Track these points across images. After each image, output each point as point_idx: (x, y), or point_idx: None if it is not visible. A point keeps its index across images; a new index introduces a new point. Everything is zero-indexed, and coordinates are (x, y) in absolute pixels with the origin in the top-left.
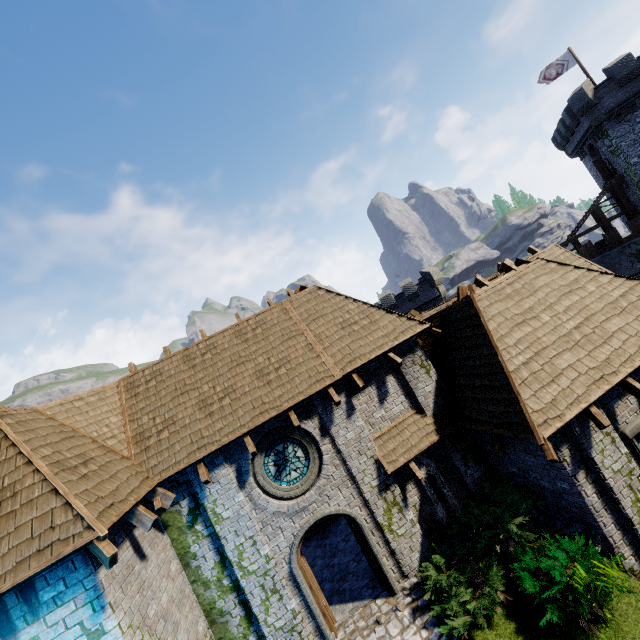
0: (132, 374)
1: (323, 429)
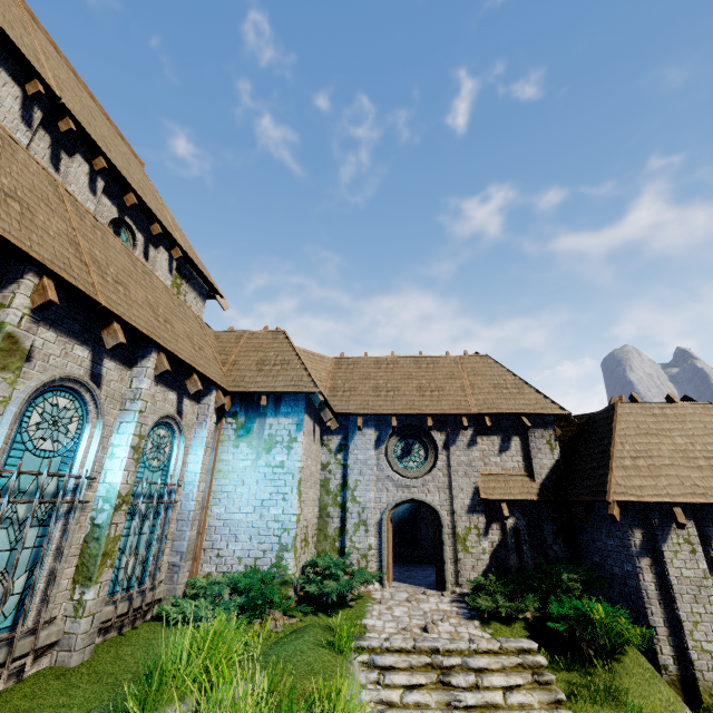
0: (341, 357)
1: (446, 444)
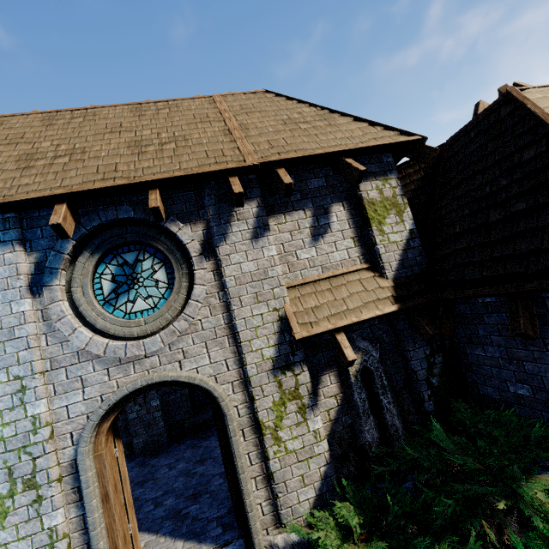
0: None
1: (207, 245)
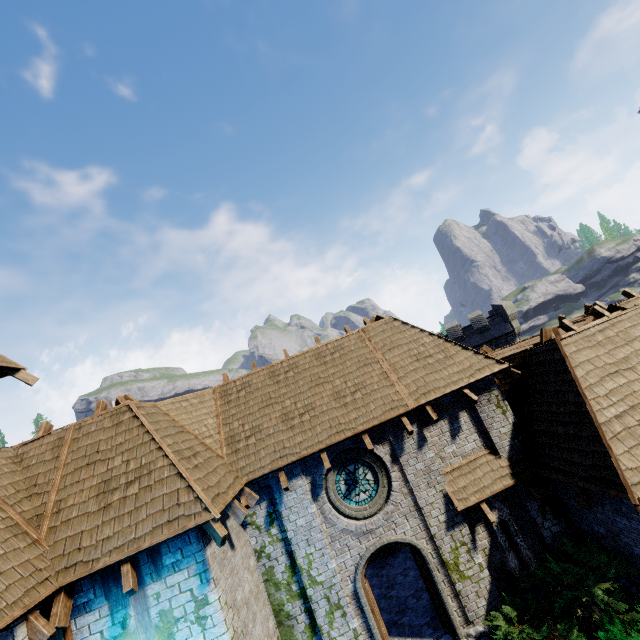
0: (226, 383)
1: (394, 456)
